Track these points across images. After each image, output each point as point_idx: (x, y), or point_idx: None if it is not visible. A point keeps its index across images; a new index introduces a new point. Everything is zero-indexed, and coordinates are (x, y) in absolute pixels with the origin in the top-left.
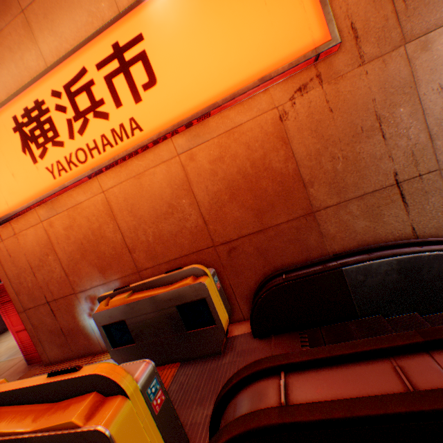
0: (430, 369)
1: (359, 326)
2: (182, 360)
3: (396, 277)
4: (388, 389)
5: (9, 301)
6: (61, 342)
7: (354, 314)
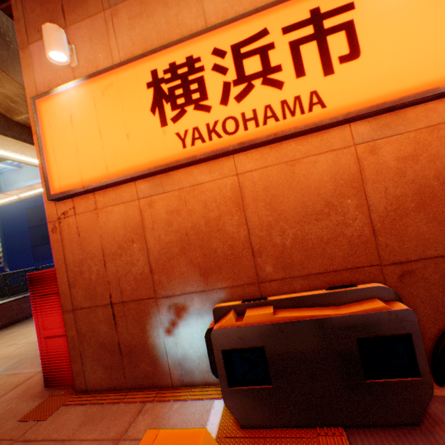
0: None
1: None
2: (344, 425)
3: None
4: None
5: (49, 294)
6: (112, 363)
7: None
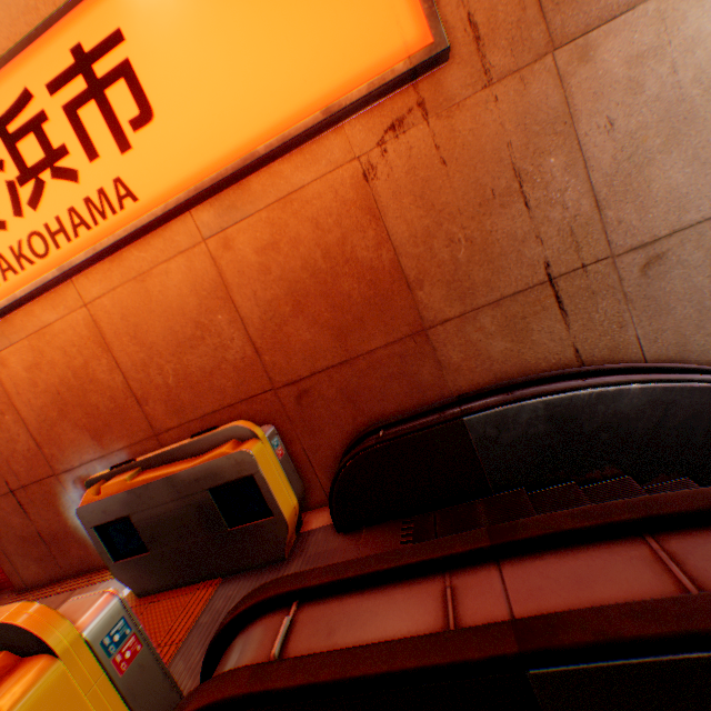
0: (490, 591)
1: (490, 507)
2: (226, 575)
3: (544, 428)
4: (423, 626)
5: None
6: (42, 555)
7: (486, 488)
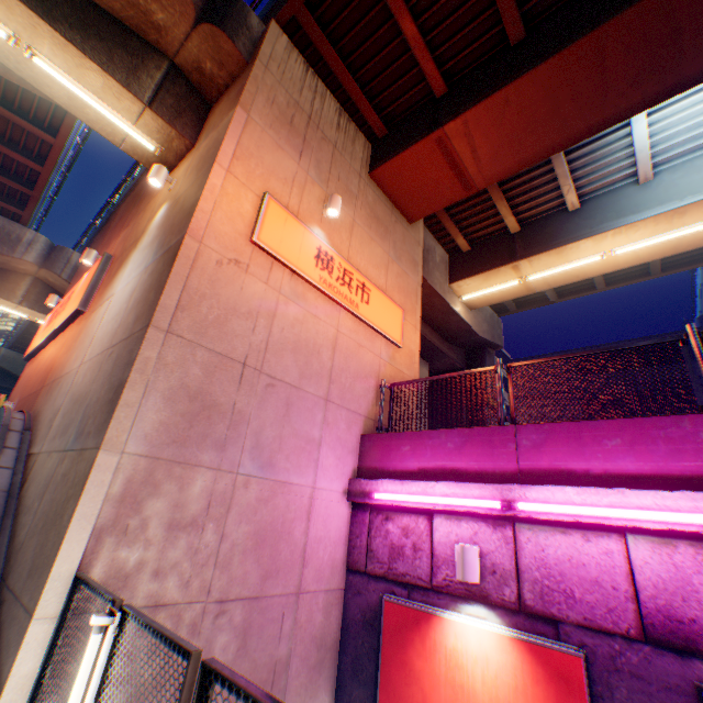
0: None
1: None
2: None
3: None
4: None
5: None
6: None
7: None
